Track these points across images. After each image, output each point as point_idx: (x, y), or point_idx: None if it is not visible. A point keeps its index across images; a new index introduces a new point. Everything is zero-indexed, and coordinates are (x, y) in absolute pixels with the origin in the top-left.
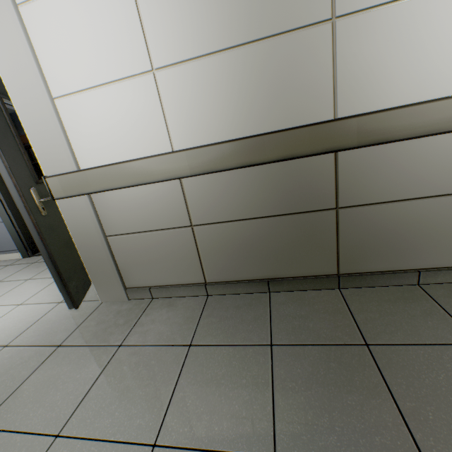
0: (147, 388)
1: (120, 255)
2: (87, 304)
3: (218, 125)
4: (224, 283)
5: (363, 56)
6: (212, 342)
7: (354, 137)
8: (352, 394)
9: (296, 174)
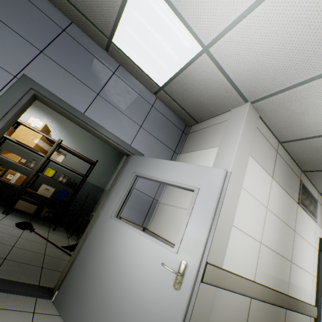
0: None
1: None
2: None
3: (267, 277)
4: None
5: (293, 276)
6: None
7: (293, 306)
8: None
9: (278, 313)
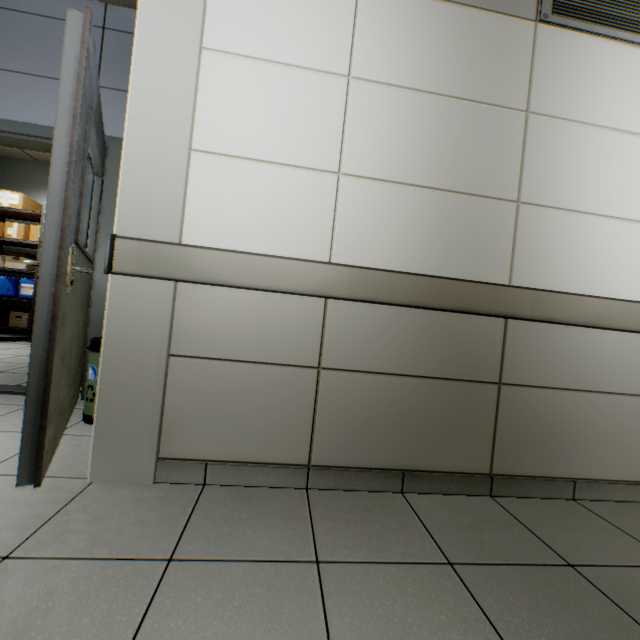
0: (272, 638)
1: (178, 392)
2: (54, 482)
3: (393, 253)
4: (338, 469)
5: (537, 240)
6: (354, 557)
7: (528, 308)
8: (601, 629)
9: (465, 332)
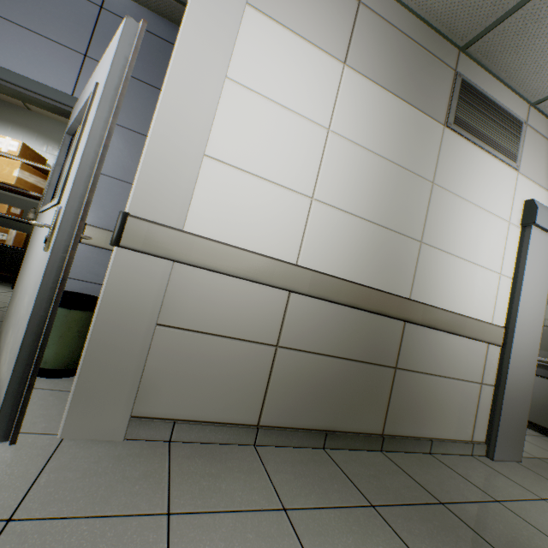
0: None
1: (158, 357)
2: (24, 439)
3: (341, 264)
4: (280, 429)
5: (429, 270)
6: (309, 504)
7: (420, 317)
8: (470, 547)
9: (379, 328)
